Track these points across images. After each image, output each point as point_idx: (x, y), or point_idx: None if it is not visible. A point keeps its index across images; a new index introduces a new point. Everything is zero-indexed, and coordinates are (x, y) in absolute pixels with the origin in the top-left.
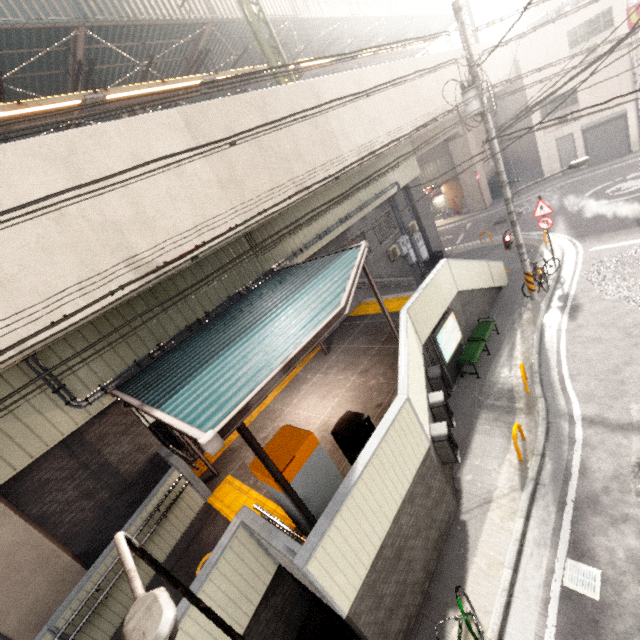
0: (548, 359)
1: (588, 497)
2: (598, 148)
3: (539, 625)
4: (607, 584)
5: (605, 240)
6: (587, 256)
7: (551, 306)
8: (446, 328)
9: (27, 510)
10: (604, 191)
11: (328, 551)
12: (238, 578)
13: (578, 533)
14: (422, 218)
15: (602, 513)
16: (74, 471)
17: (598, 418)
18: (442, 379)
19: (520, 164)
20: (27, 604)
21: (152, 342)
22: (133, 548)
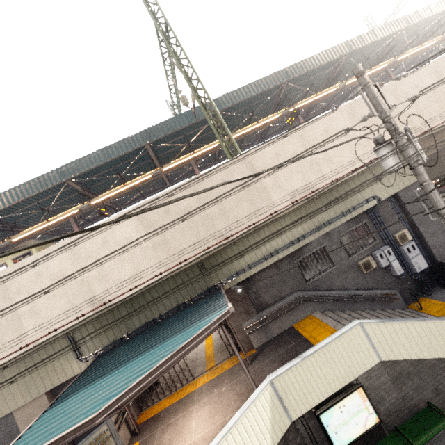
0: None
1: None
2: None
3: None
4: None
5: None
6: None
7: None
8: (343, 407)
9: None
10: None
11: None
12: None
13: None
14: (420, 225)
15: None
16: None
17: None
18: None
19: None
20: None
21: (125, 330)
22: None
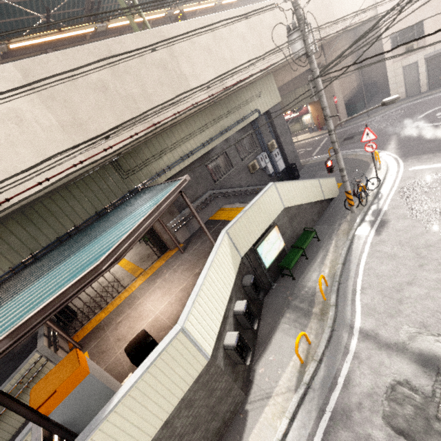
0: (349, 269)
1: (344, 410)
2: (438, 74)
3: None
4: None
5: (423, 161)
6: (405, 175)
7: (365, 219)
8: (268, 240)
9: None
10: (435, 114)
11: None
12: None
13: None
14: (281, 137)
15: (350, 428)
16: None
17: (372, 333)
18: (252, 287)
19: (375, 87)
20: None
21: (26, 252)
22: None
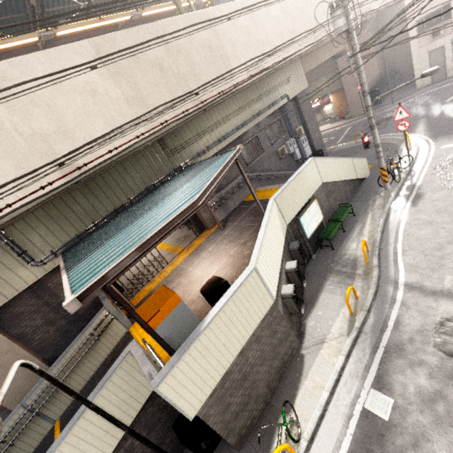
0: (388, 237)
1: (396, 345)
2: None
3: (341, 433)
4: (396, 410)
5: None
6: (437, 153)
7: (399, 194)
8: (309, 212)
9: (10, 331)
10: None
11: (177, 377)
12: (128, 387)
13: (383, 371)
14: (308, 123)
15: (404, 357)
16: (40, 307)
17: (417, 285)
18: (299, 251)
19: (398, 75)
20: (13, 388)
21: (89, 221)
22: (34, 370)
